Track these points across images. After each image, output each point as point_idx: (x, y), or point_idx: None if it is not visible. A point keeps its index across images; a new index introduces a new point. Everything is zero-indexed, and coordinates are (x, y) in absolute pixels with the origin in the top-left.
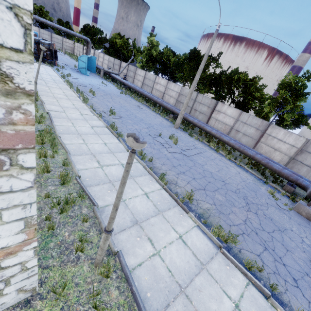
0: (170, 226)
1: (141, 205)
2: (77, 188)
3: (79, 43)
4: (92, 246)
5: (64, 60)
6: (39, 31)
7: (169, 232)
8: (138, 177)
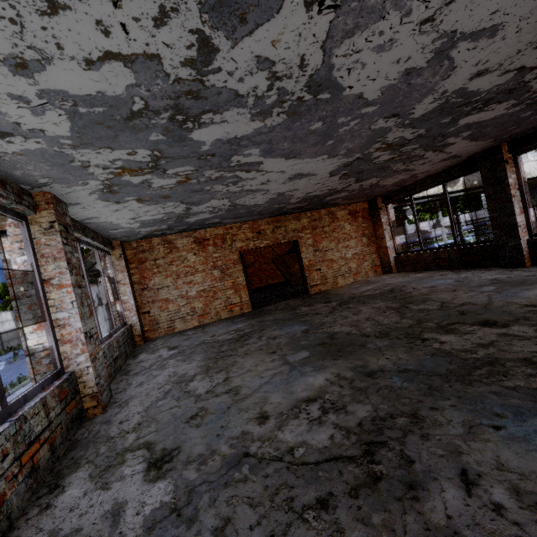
0: None
1: None
2: None
3: None
4: None
5: None
6: None
7: None
8: None
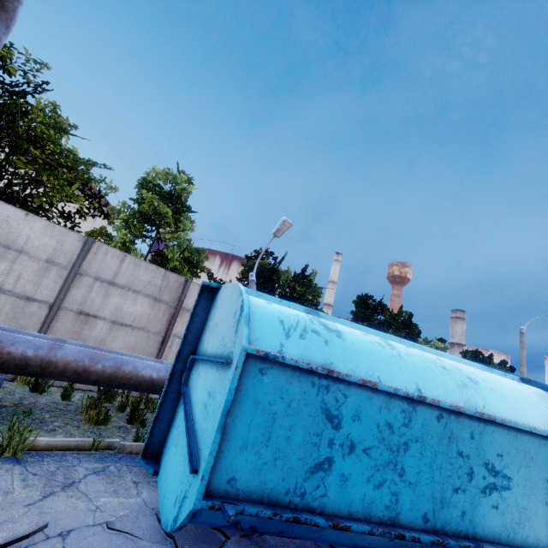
0: None
1: None
2: None
3: None
4: None
5: None
6: None
7: None
8: None
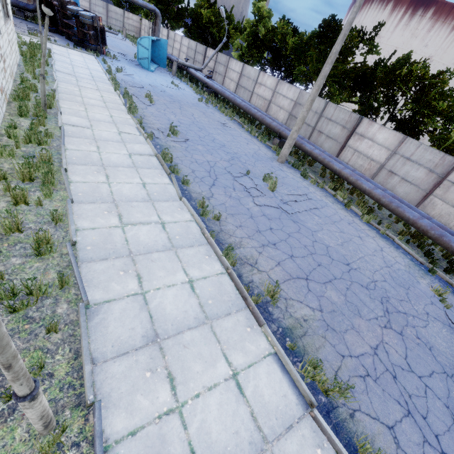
0: (219, 351)
1: (174, 304)
2: (64, 264)
3: (148, 20)
4: (50, 385)
5: (121, 46)
6: (89, 1)
7: (214, 363)
8: (185, 248)
